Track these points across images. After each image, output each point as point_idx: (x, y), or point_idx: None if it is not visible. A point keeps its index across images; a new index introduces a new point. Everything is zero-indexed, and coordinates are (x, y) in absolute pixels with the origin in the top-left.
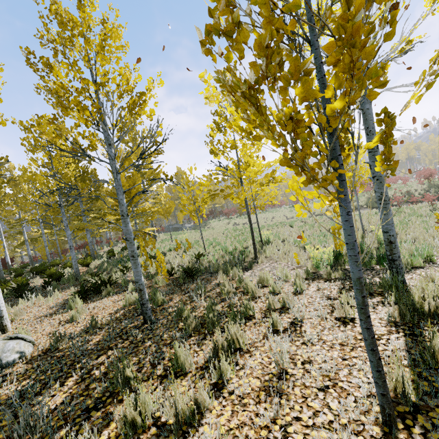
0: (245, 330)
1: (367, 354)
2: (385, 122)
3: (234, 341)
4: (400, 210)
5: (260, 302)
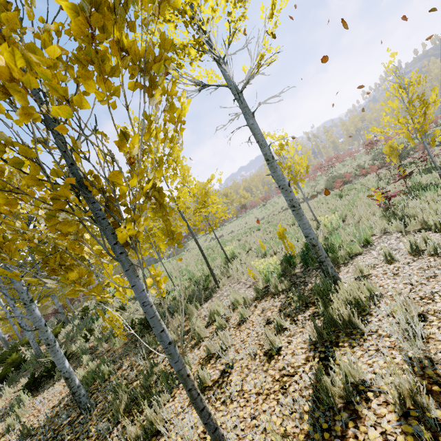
0: (175, 397)
1: (277, 402)
2: (154, 195)
3: (152, 423)
4: (351, 188)
5: (203, 347)
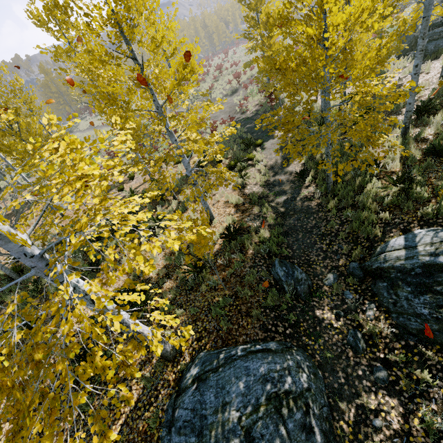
0: None
1: None
2: None
3: None
4: None
5: None
